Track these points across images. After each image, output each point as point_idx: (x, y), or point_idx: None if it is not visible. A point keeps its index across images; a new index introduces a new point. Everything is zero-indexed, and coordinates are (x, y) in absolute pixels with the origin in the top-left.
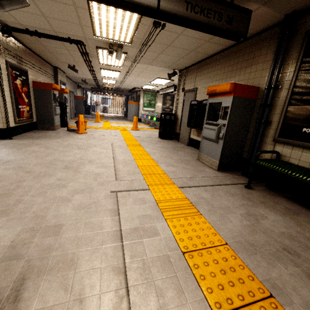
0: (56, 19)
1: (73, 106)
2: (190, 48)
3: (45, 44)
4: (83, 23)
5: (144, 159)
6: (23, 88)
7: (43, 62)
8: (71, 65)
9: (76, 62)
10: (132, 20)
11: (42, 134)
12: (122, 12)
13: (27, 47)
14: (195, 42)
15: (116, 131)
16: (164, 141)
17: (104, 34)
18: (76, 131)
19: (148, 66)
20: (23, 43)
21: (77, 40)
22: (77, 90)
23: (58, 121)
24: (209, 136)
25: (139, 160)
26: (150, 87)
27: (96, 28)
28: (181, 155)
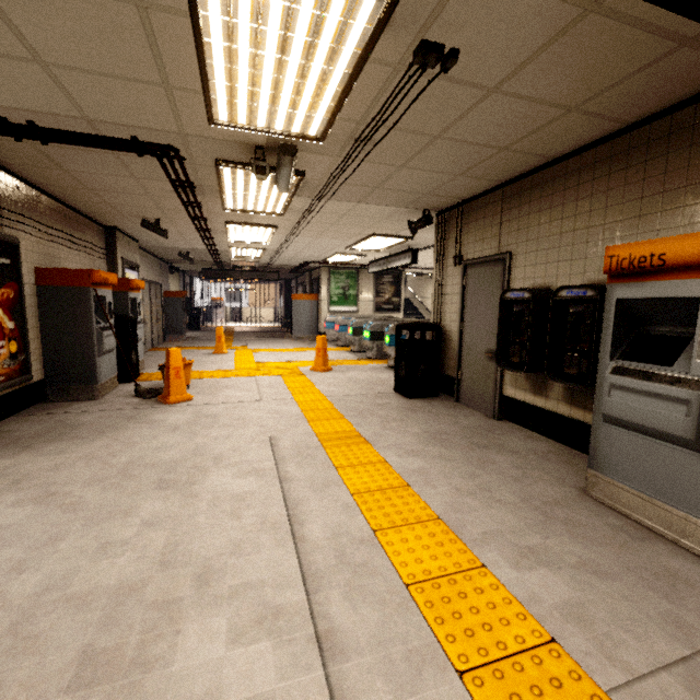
0: (83, 69)
1: (158, 316)
2: (500, 139)
3: (71, 167)
4: (172, 81)
5: (407, 524)
6: (1, 291)
7: (76, 216)
8: (150, 219)
9: (162, 210)
10: (345, 42)
11: (55, 420)
12: (313, 10)
13: (22, 180)
14: (530, 117)
15: (275, 382)
16: (419, 405)
17: (241, 112)
18: (161, 396)
19: (355, 205)
20: (9, 169)
21: (160, 145)
22: (170, 278)
23: (110, 370)
24: (647, 422)
25: (394, 534)
26: (347, 258)
27: (215, 92)
28: (512, 472)
